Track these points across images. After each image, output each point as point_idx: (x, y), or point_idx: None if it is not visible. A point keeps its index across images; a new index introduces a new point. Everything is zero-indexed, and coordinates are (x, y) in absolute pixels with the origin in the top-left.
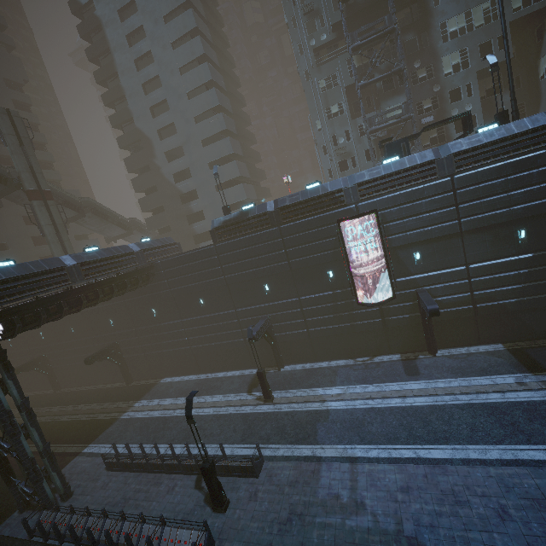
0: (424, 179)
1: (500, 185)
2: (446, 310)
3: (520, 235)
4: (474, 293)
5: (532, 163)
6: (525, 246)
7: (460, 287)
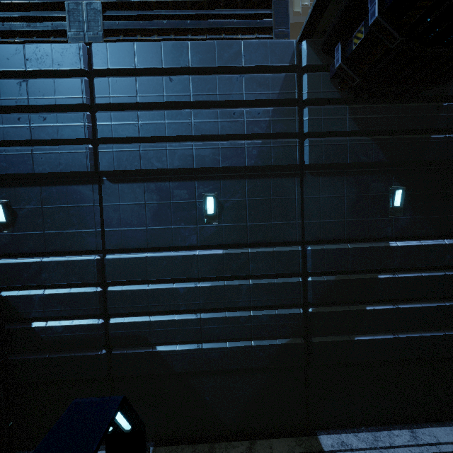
0: (40, 38)
1: (175, 86)
2: (48, 354)
3: (205, 204)
4: (109, 322)
5: (234, 57)
6: (215, 232)
7: (80, 301)
